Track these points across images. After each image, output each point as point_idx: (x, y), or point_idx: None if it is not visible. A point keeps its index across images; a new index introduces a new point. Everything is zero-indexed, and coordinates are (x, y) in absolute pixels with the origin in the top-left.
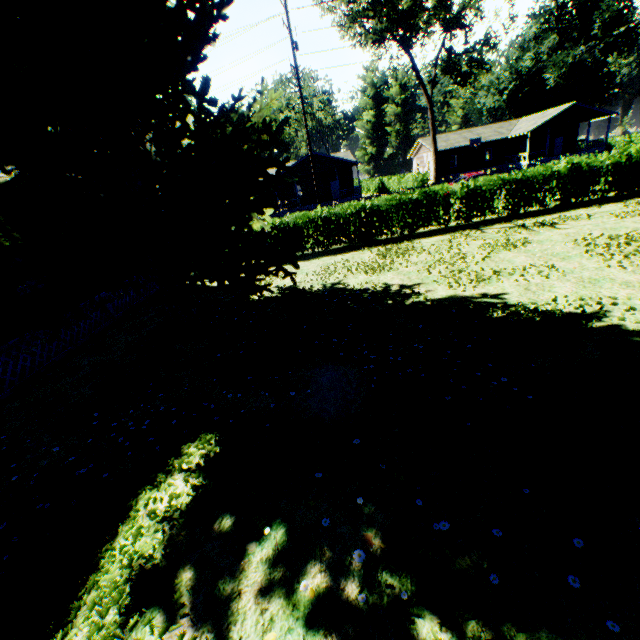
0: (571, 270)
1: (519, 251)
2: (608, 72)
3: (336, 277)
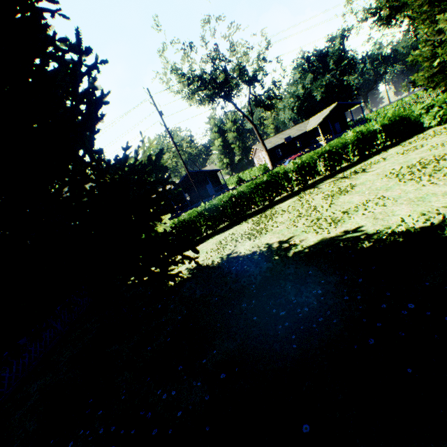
0: (398, 195)
1: (352, 193)
2: (348, 84)
3: (229, 249)
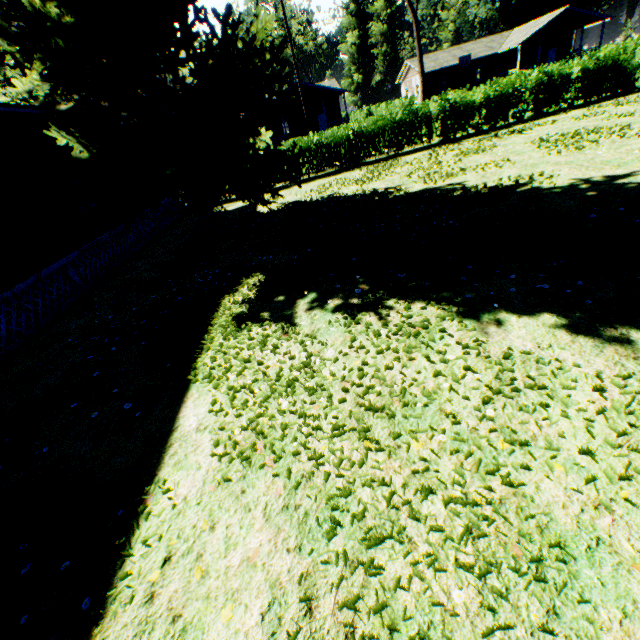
0: (521, 161)
1: (486, 154)
2: None
3: (331, 190)
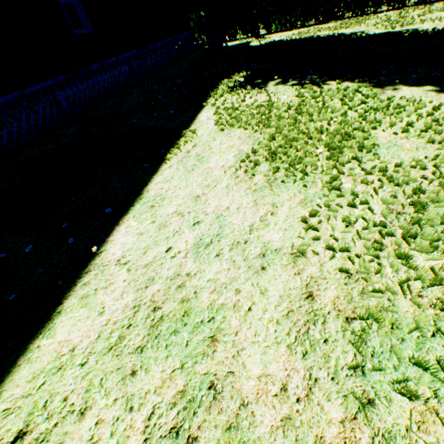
0: None
1: None
2: None
3: (308, 34)
